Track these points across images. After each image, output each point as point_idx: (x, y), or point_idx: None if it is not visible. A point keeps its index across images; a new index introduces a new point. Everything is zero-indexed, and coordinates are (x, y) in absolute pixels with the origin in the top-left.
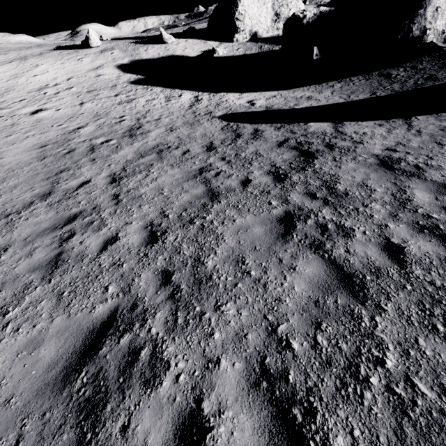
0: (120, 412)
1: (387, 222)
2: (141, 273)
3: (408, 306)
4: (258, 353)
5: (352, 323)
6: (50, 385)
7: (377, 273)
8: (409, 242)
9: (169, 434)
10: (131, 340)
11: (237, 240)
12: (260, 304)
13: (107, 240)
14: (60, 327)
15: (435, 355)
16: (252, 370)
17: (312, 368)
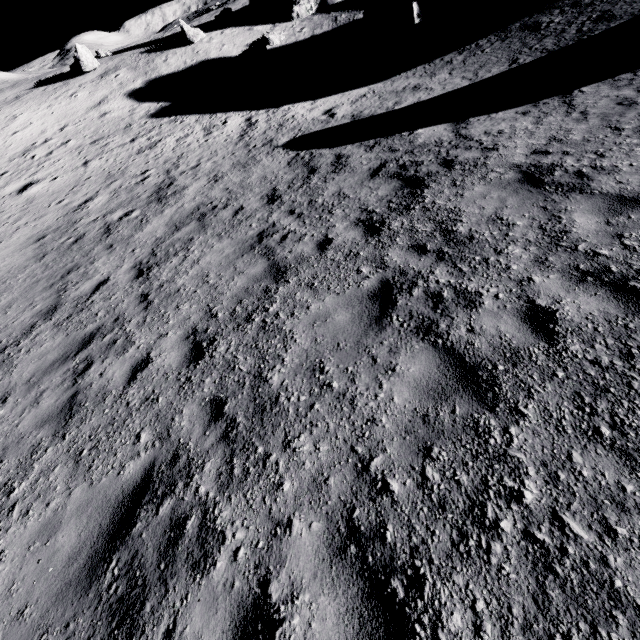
0: (163, 611)
1: (531, 274)
2: (182, 408)
3: (559, 405)
4: (344, 505)
5: (477, 441)
6: (72, 585)
7: (514, 358)
8: (563, 301)
9: (227, 635)
10: (173, 508)
11: (313, 338)
12: (346, 430)
13: (136, 365)
14: (80, 501)
15: (596, 475)
16: (336, 530)
17: (419, 518)
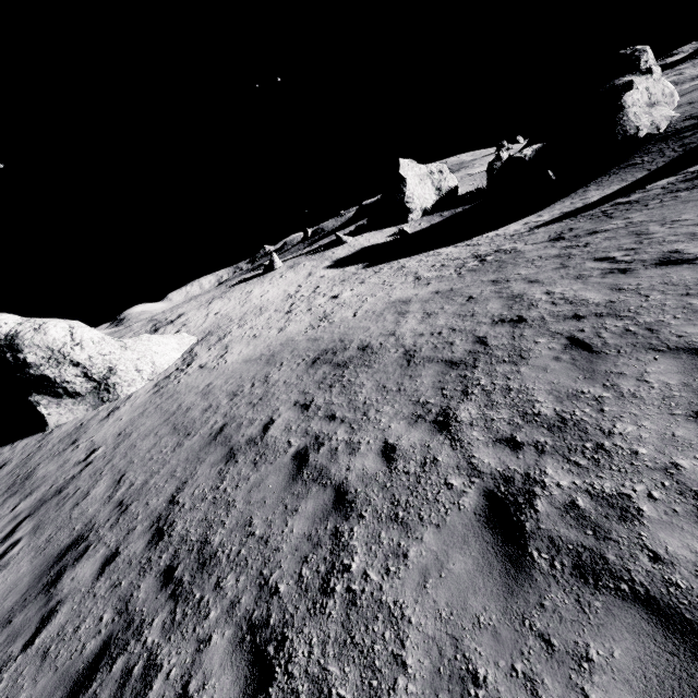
0: None
1: None
2: None
3: None
4: None
5: None
6: None
7: None
8: None
9: None
10: None
11: None
12: None
13: None
14: None
15: None
16: None
17: None
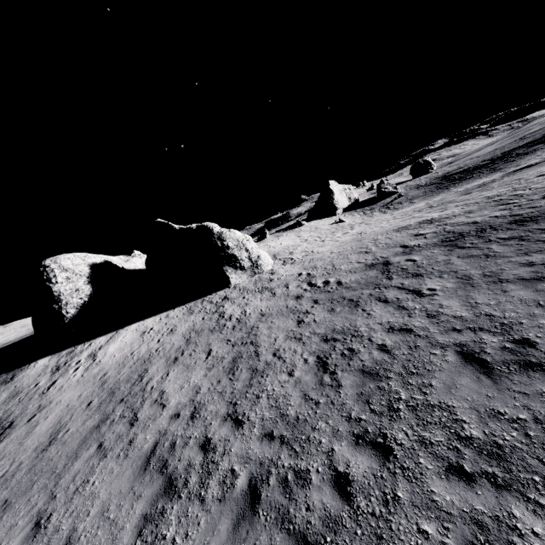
0: None
1: None
2: None
3: None
4: None
5: None
6: None
7: None
8: None
9: None
10: None
11: None
12: None
13: (538, 169)
14: None
15: None
16: None
17: None
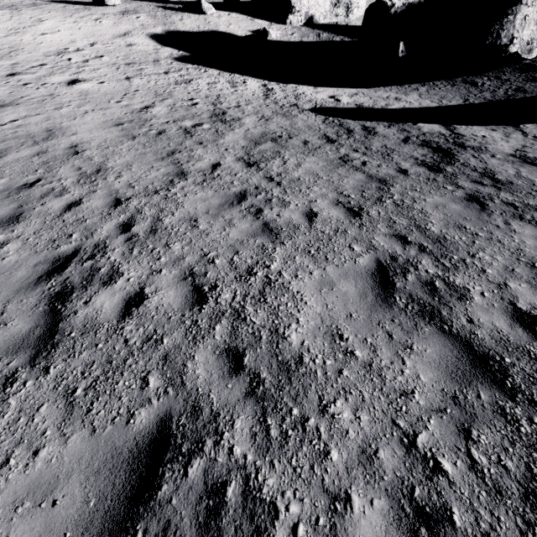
0: (457, 314)
1: None
2: (372, 237)
3: None
4: (533, 278)
5: None
6: (376, 306)
7: None
8: None
9: (508, 321)
10: (417, 278)
11: (444, 214)
12: (507, 252)
13: (306, 213)
14: (338, 273)
15: None
16: None
17: None
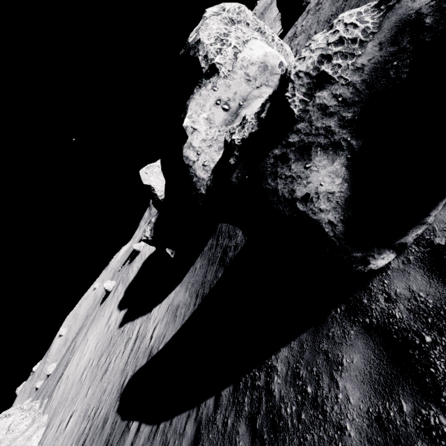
0: None
1: None
2: None
3: None
4: None
5: None
6: None
7: None
8: None
9: None
10: None
11: None
12: None
13: None
14: None
15: None
16: None
17: None
